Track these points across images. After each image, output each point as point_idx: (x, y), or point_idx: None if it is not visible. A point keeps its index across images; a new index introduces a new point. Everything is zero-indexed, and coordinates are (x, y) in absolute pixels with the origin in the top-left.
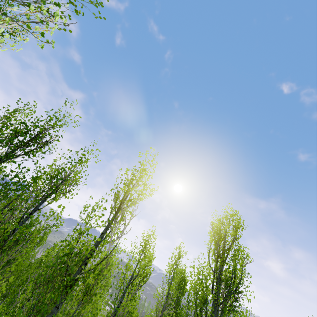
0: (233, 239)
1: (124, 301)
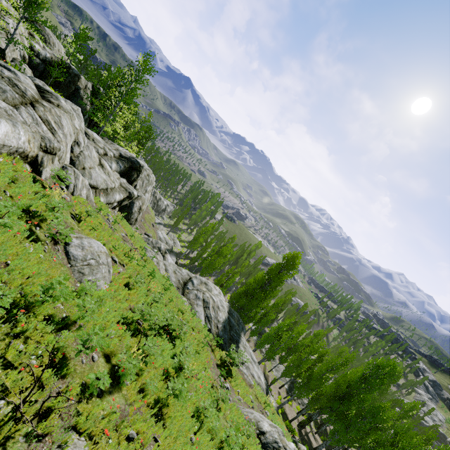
0: None
1: None
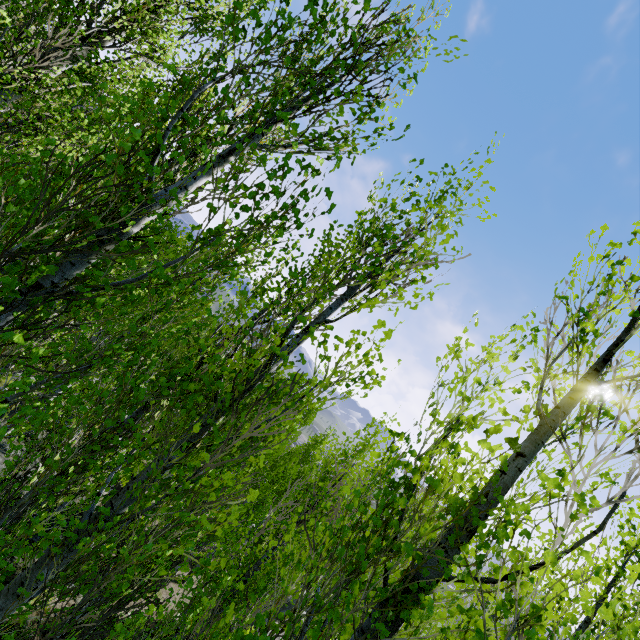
0: None
1: None
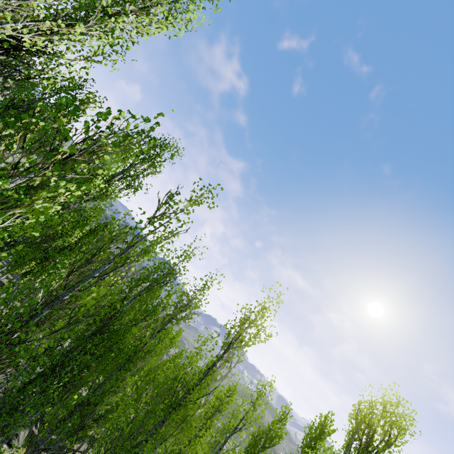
0: (380, 442)
1: (225, 450)
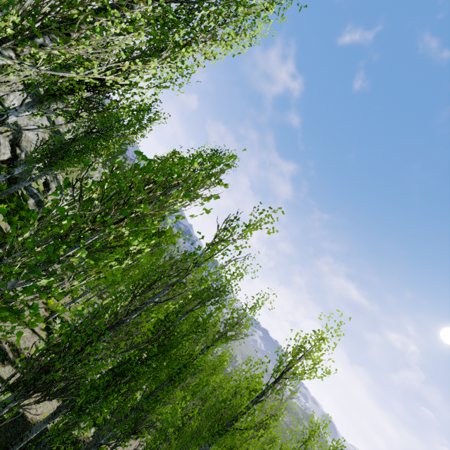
0: None
1: None
